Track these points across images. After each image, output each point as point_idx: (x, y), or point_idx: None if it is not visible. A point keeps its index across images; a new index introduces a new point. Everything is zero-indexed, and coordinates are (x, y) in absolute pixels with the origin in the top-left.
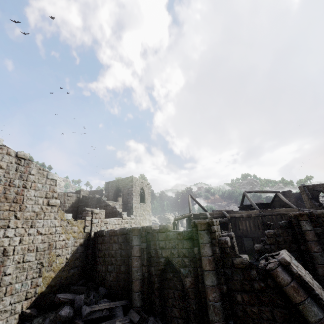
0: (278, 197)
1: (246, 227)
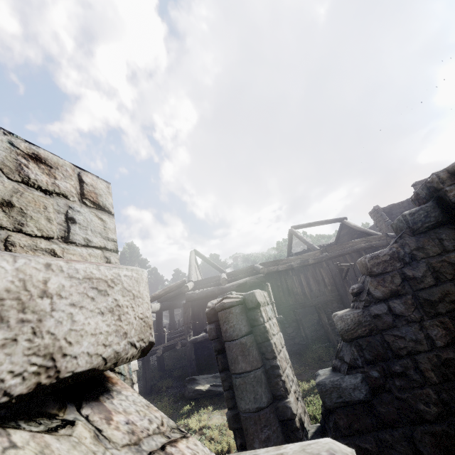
0: (346, 227)
1: (301, 287)
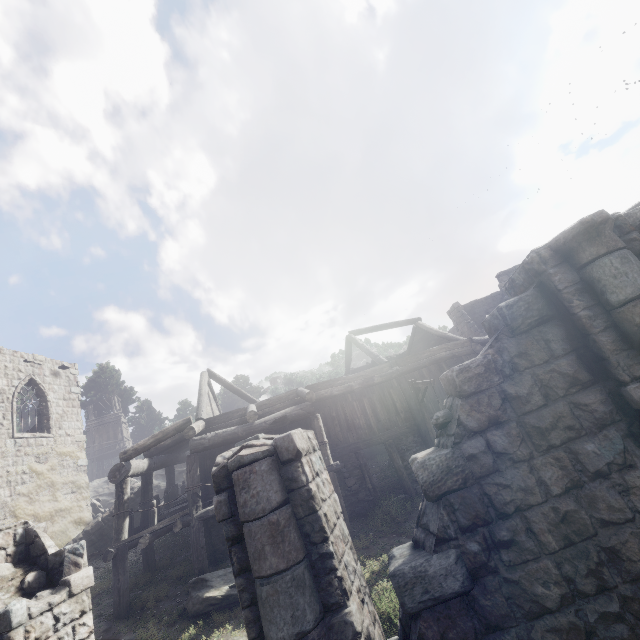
0: (421, 330)
1: (365, 417)
